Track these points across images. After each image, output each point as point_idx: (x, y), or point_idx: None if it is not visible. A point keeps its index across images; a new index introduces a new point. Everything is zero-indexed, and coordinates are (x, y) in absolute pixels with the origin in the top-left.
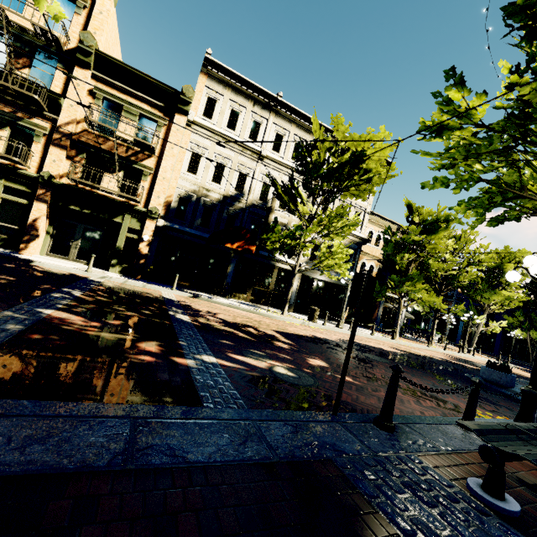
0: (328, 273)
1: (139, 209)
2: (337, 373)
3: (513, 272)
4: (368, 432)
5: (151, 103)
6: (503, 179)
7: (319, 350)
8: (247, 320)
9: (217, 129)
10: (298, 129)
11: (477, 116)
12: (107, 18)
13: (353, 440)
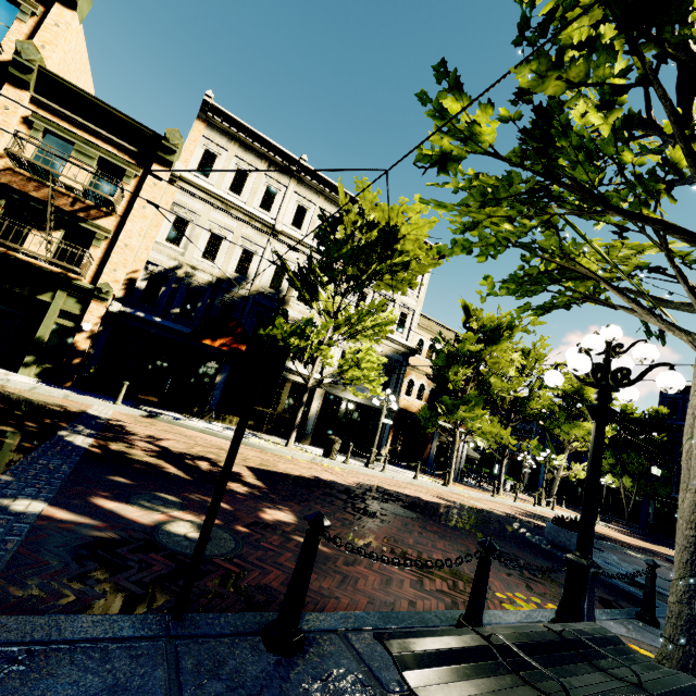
0: (353, 389)
1: (81, 284)
2: (300, 534)
3: (554, 371)
4: (227, 659)
5: (119, 146)
6: (539, 244)
7: (303, 497)
8: (211, 451)
9: (215, 190)
10: (327, 203)
11: (484, 137)
12: (65, 33)
13: (156, 688)
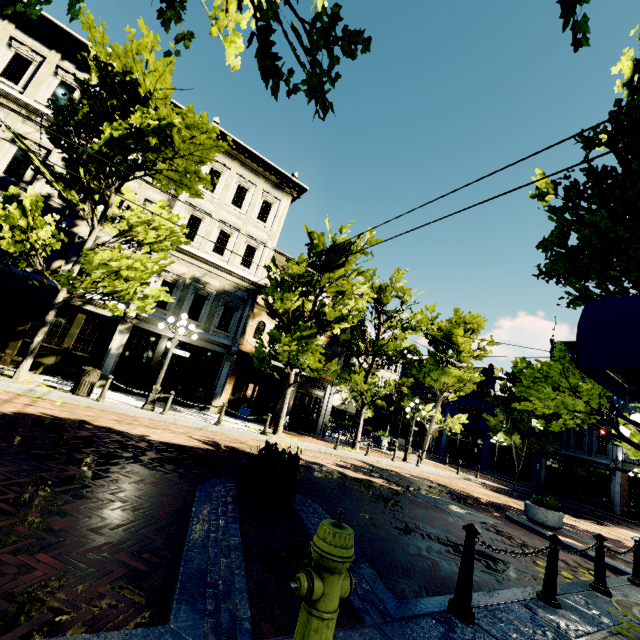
0: (114, 305)
1: None
2: None
3: None
4: None
5: None
6: None
7: None
8: None
9: None
10: None
11: None
12: None
13: None
